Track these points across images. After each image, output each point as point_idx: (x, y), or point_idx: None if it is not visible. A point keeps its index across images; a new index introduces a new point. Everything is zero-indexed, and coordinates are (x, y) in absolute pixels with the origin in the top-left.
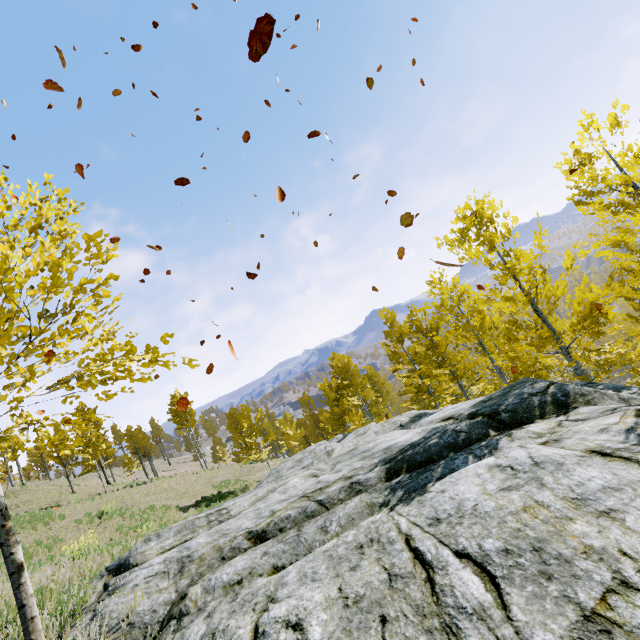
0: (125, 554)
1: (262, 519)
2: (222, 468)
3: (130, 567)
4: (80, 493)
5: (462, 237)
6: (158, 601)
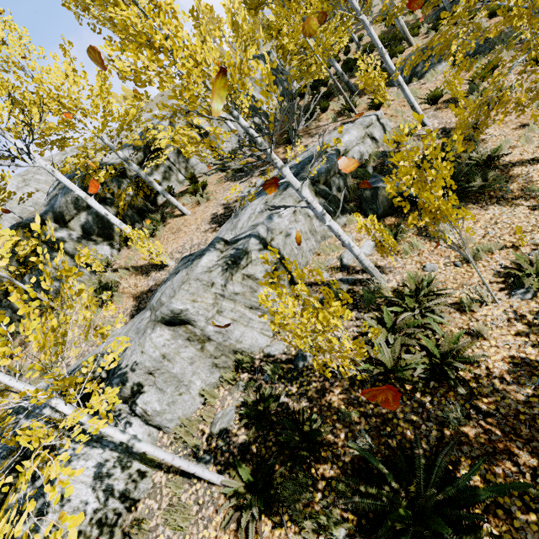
0: None
1: None
2: None
3: None
4: None
5: None
6: None
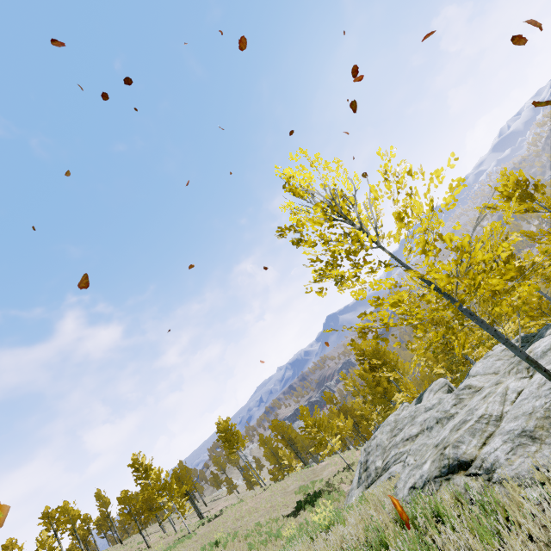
0: (446, 462)
1: (550, 394)
2: (284, 479)
3: (469, 463)
4: (155, 546)
5: (508, 198)
6: (547, 455)
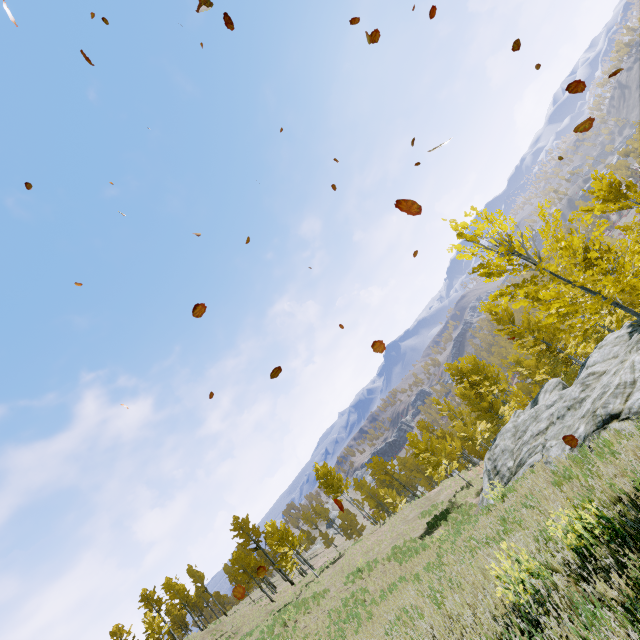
0: (600, 419)
1: None
2: (399, 512)
3: (618, 414)
4: (278, 600)
5: (603, 201)
6: None
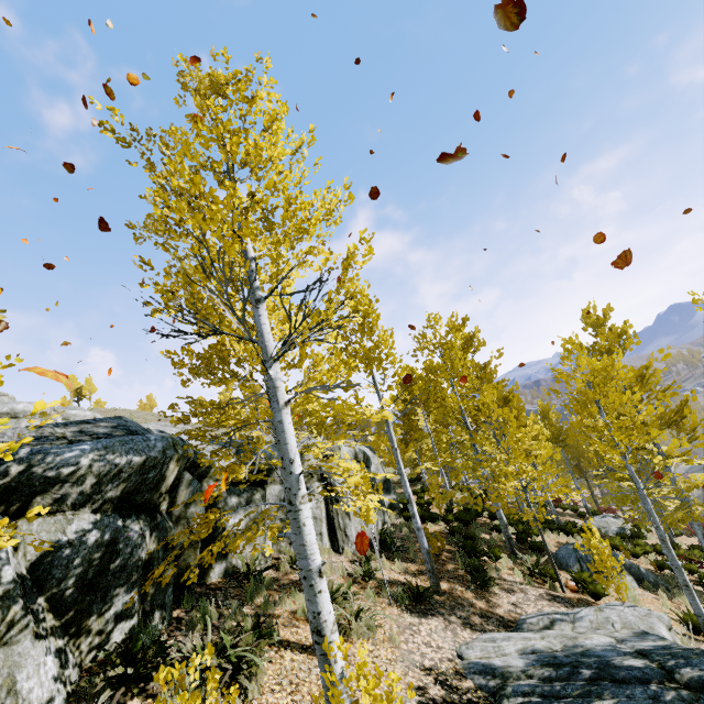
0: None
1: None
2: None
3: None
4: None
5: None
6: None
